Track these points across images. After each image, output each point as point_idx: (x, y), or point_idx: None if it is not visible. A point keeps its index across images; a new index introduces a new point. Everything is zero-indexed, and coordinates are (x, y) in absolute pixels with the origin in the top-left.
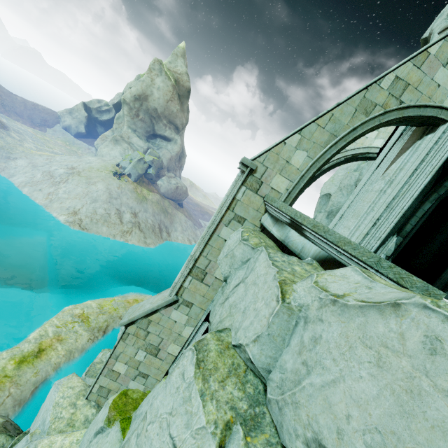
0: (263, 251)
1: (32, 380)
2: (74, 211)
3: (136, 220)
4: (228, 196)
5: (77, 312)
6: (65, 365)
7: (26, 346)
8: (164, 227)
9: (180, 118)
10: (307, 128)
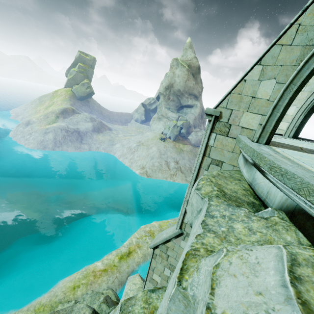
0: (206, 203)
1: (126, 270)
2: (143, 166)
3: (178, 165)
4: (202, 144)
5: (147, 229)
6: (143, 263)
7: (123, 249)
8: None
9: (196, 89)
10: (268, 55)
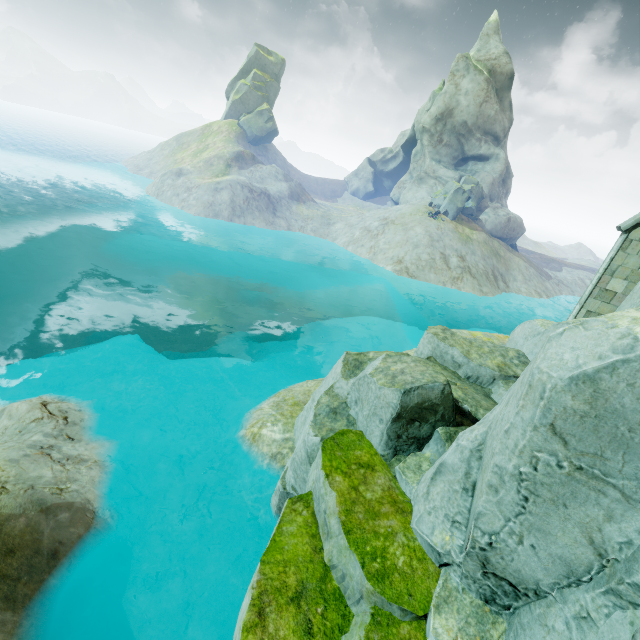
0: None
1: None
2: (398, 259)
3: (465, 264)
4: None
5: None
6: None
7: None
8: (499, 274)
9: (500, 122)
10: None
